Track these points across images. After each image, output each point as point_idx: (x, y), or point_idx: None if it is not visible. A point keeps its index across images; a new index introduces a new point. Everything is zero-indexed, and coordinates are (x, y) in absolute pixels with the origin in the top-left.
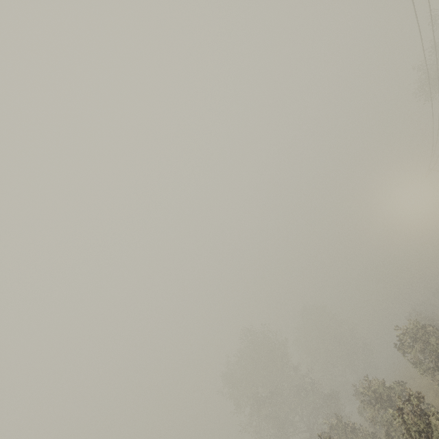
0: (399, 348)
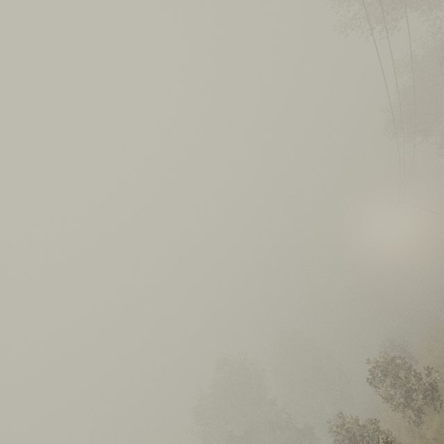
0: (371, 382)
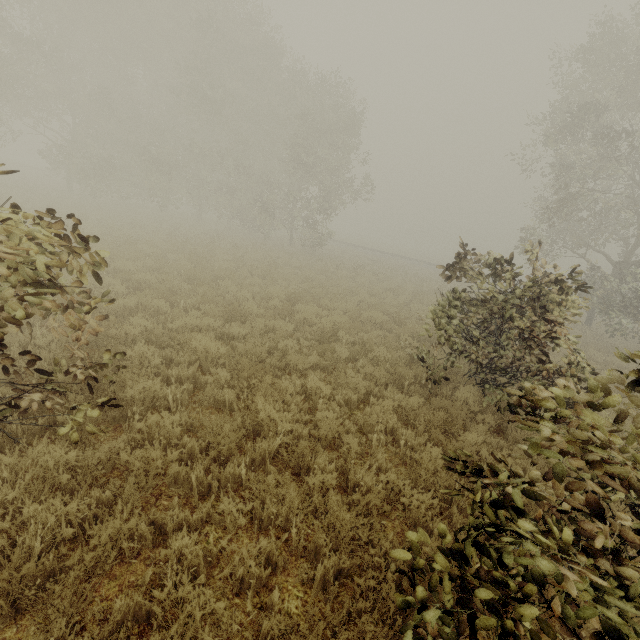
0: None
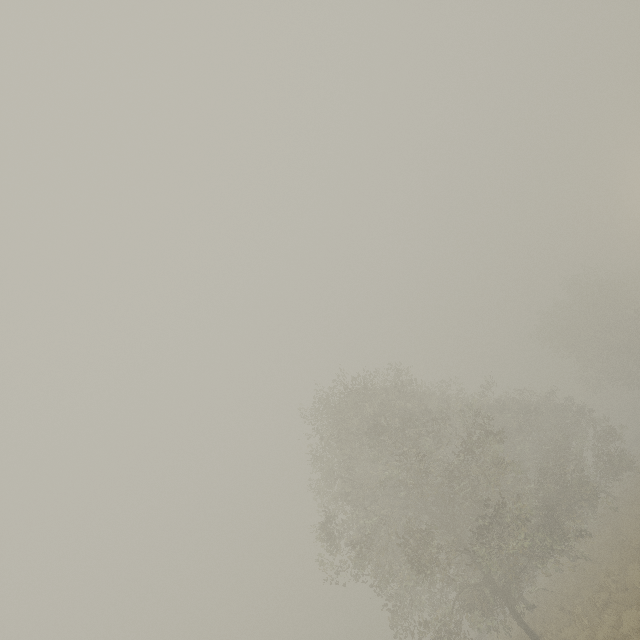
0: None
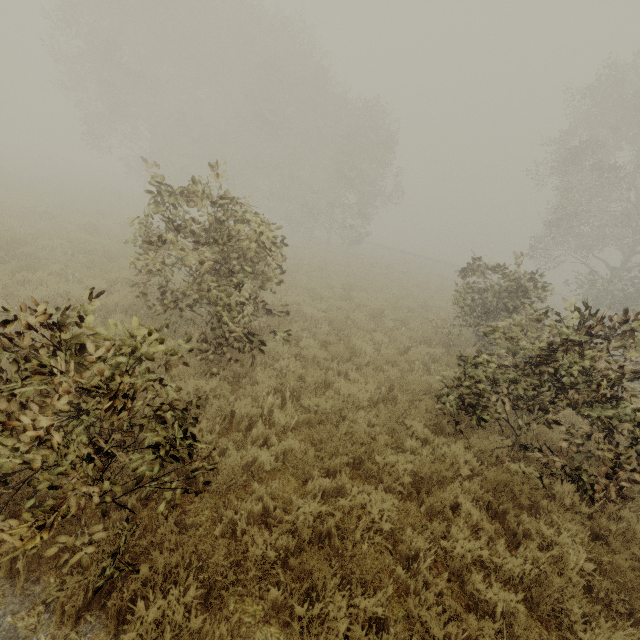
0: None
